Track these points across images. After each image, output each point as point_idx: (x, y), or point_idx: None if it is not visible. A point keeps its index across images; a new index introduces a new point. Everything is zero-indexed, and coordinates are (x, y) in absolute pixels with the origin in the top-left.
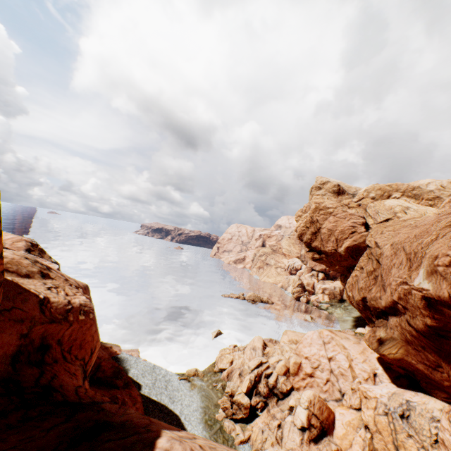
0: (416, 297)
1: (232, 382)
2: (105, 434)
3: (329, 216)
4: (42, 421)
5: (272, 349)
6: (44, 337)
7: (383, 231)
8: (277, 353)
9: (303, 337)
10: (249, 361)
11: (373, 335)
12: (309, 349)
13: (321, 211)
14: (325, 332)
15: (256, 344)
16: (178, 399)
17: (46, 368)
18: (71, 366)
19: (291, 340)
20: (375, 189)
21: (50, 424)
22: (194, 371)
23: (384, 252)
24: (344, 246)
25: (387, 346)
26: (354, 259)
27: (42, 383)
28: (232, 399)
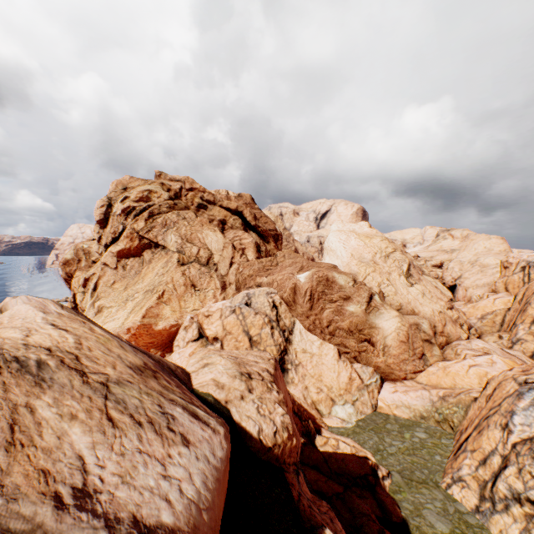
0: (63, 278)
1: None
2: None
3: None
4: None
5: None
6: None
7: None
8: None
9: None
10: None
11: None
12: None
13: None
14: None
15: None
16: None
17: None
18: None
19: None
20: None
21: None
22: None
23: None
24: None
25: None
26: None
27: None
28: None
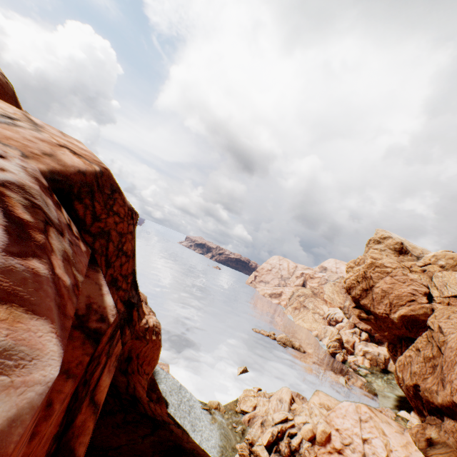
0: None
1: (254, 430)
2: None
3: (385, 276)
4: (136, 428)
5: (300, 407)
6: (130, 349)
7: (450, 316)
8: (305, 413)
9: (337, 406)
10: (273, 412)
11: (422, 431)
12: (342, 421)
13: (377, 268)
14: (363, 407)
15: (283, 396)
16: (199, 429)
17: (129, 378)
18: (142, 379)
19: (322, 404)
20: (446, 257)
21: (142, 432)
22: (217, 404)
23: (448, 341)
24: (398, 313)
25: (437, 450)
26: (408, 330)
27: (130, 392)
28: (251, 448)
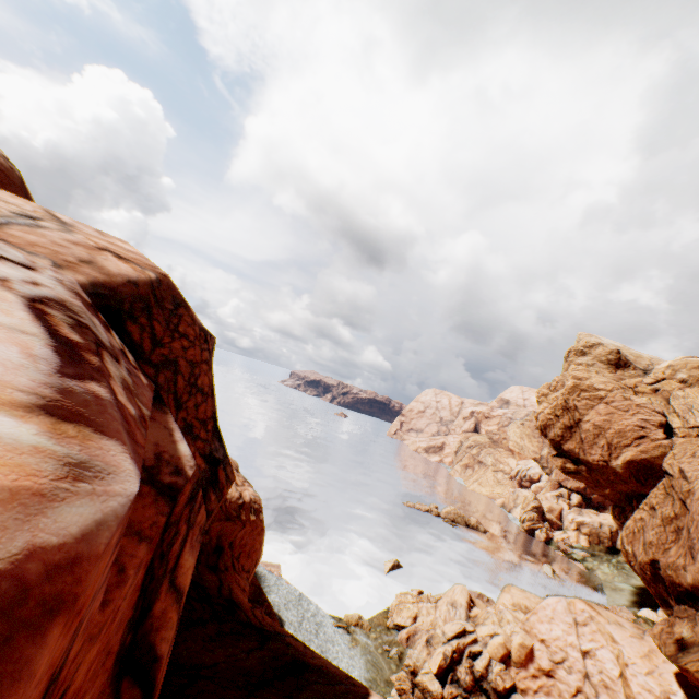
0: None
1: (416, 652)
2: (309, 674)
3: (597, 403)
4: (237, 641)
5: (483, 613)
6: (219, 536)
7: (696, 452)
8: (492, 621)
9: (538, 605)
10: (443, 622)
11: (669, 629)
12: (548, 627)
13: (584, 392)
14: (578, 604)
15: (456, 598)
16: (333, 656)
17: (221, 576)
18: (240, 578)
19: (517, 604)
20: (687, 367)
21: (246, 646)
22: (357, 617)
23: (695, 490)
24: (622, 458)
25: (693, 656)
26: (640, 483)
27: (225, 594)
28: (415, 678)
